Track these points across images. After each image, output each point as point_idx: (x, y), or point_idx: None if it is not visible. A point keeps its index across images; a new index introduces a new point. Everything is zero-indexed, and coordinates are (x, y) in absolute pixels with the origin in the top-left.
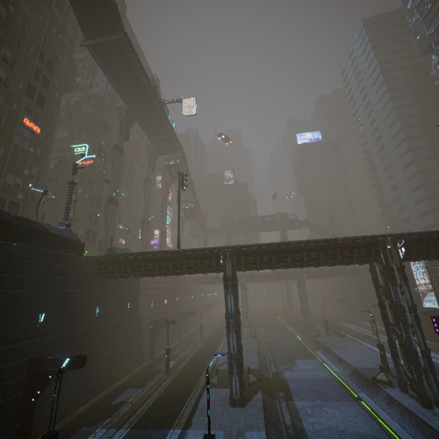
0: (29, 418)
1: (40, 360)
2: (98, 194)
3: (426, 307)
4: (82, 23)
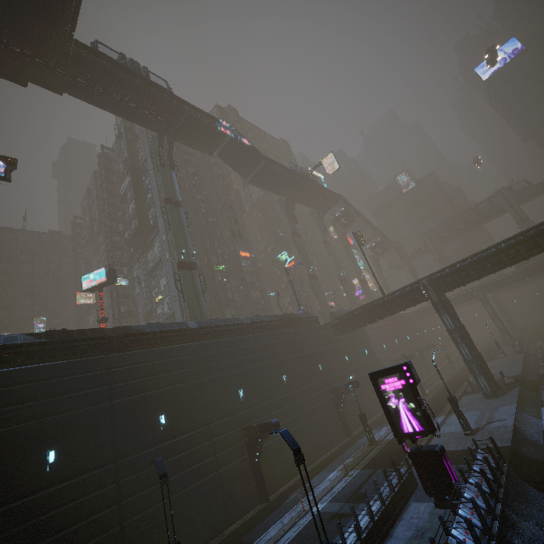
0: (344, 419)
1: (333, 388)
2: (297, 275)
3: None
4: (239, 172)
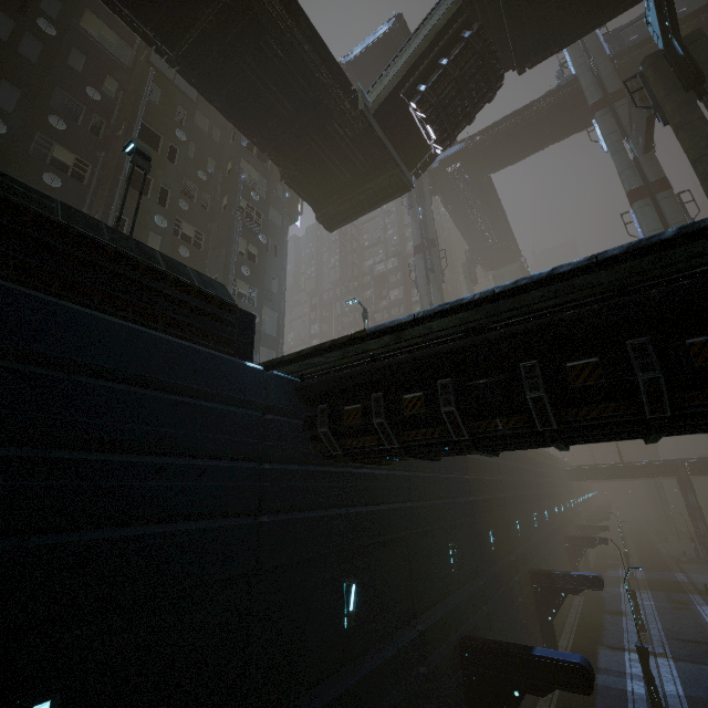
0: (586, 555)
1: (581, 526)
2: None
3: None
4: None
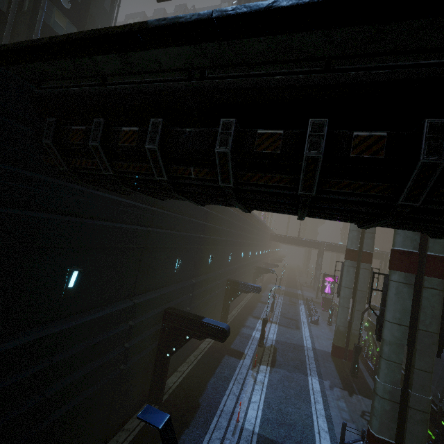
0: (263, 276)
1: (266, 263)
2: None
3: None
4: None
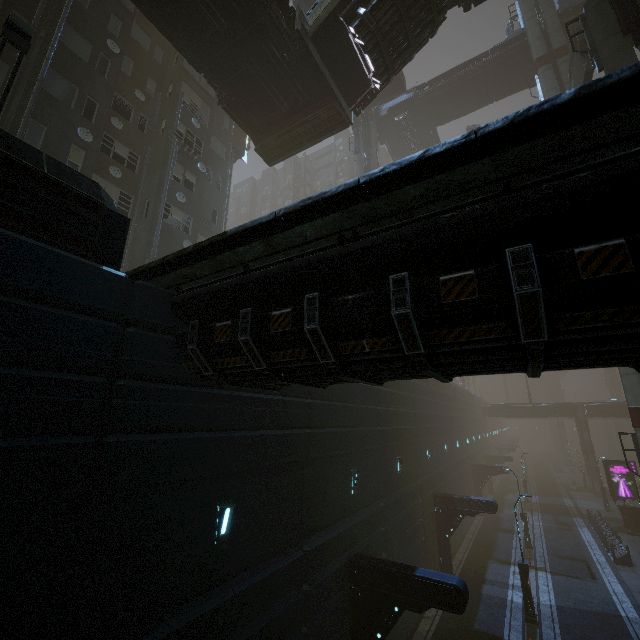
0: (490, 480)
1: (489, 456)
2: None
3: None
4: None
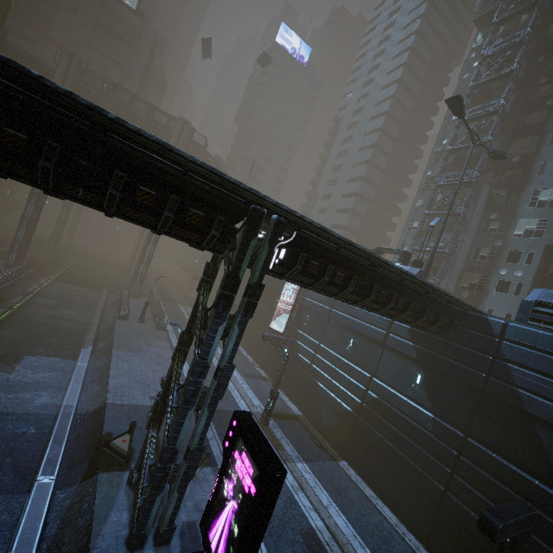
0: None
1: None
2: None
3: (271, 328)
4: None
